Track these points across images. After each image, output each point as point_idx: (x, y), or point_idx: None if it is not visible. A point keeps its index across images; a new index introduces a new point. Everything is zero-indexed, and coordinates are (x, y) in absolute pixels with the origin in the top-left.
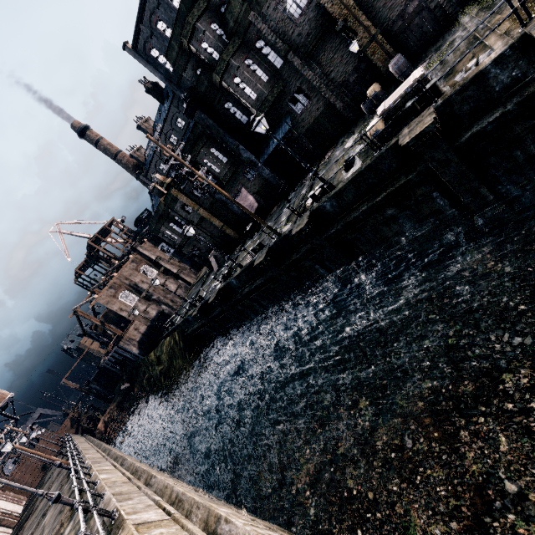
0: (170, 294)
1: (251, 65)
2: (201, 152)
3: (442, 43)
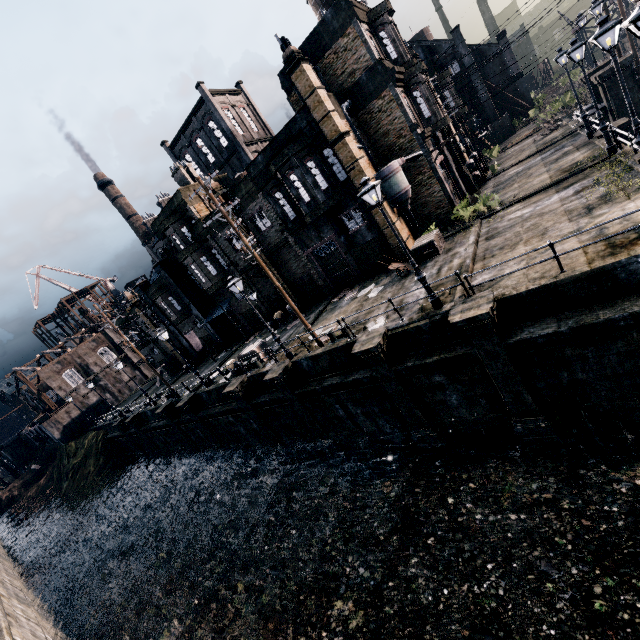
0: (120, 383)
1: (205, 261)
2: (160, 297)
3: (313, 311)
